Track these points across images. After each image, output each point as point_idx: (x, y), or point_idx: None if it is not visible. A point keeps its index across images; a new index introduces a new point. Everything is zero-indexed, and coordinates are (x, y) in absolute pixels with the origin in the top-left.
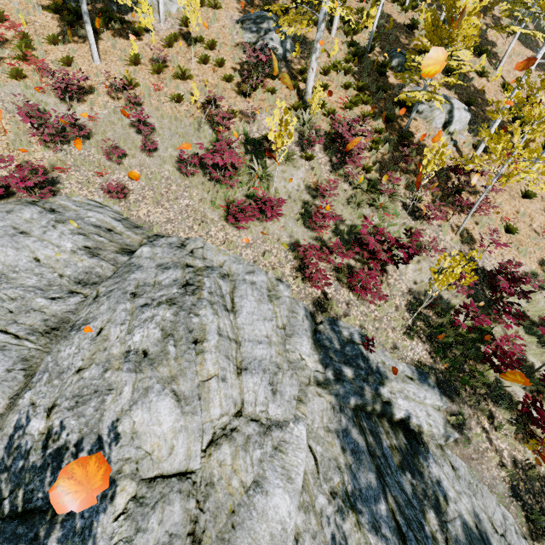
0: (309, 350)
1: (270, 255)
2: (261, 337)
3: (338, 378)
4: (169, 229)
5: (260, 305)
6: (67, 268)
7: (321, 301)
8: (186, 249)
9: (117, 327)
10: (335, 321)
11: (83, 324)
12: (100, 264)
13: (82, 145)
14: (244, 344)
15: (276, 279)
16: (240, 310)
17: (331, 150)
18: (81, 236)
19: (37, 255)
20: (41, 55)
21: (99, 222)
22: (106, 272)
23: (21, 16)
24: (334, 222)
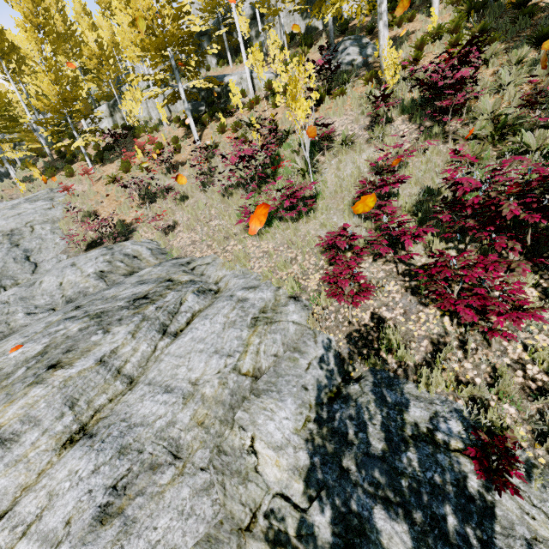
0: (288, 433)
1: (292, 263)
2: (179, 381)
3: (349, 545)
4: (189, 251)
5: (226, 329)
6: (71, 289)
7: (367, 335)
8: (189, 266)
9: (18, 339)
10: (393, 379)
11: (9, 336)
12: (97, 285)
13: (162, 199)
14: (137, 387)
15: (288, 297)
16: (185, 333)
17: (419, 112)
18: (107, 263)
19: (64, 280)
20: (165, 153)
21: (131, 252)
22: (94, 292)
23: (163, 135)
24: (416, 200)
